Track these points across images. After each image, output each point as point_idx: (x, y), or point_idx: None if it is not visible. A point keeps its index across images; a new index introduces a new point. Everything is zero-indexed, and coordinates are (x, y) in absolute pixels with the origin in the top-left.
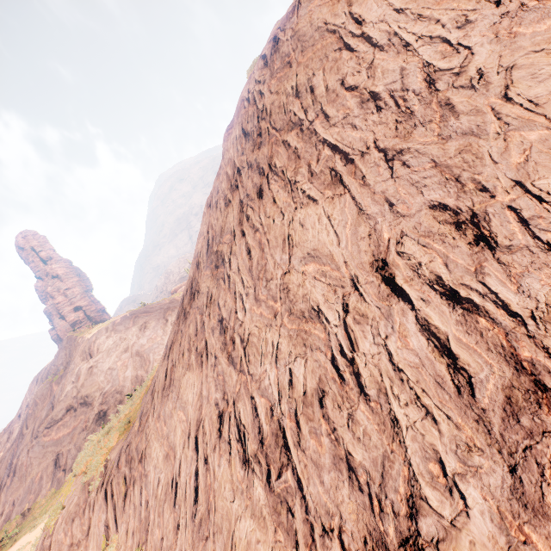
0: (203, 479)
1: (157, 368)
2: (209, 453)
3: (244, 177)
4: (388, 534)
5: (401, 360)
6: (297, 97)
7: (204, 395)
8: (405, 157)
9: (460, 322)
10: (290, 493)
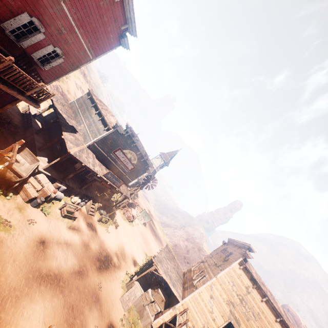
0: None
1: None
2: None
3: None
4: None
5: None
6: None
7: None
8: None
9: None
10: None
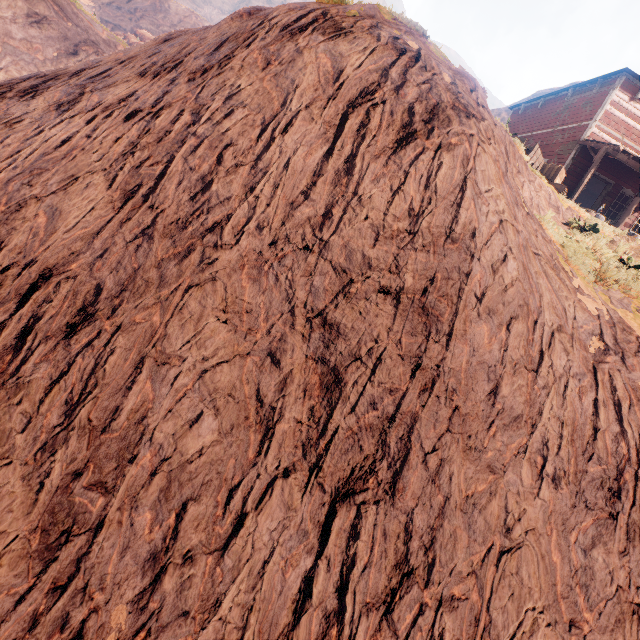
0: None
1: None
2: None
3: (163, 80)
4: None
5: None
6: (226, 100)
7: None
8: (146, 244)
9: (6, 346)
10: None
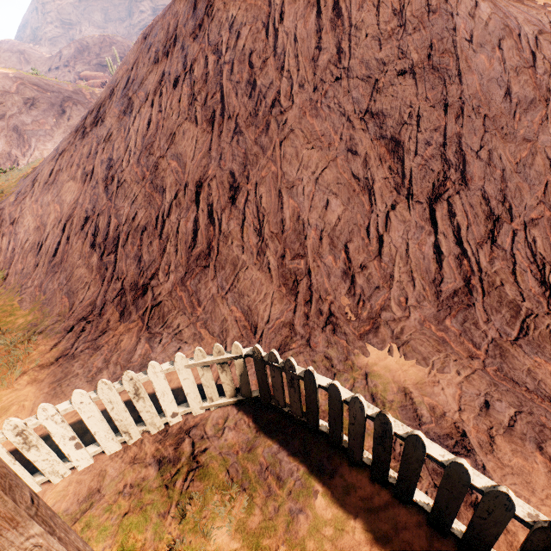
0: (63, 247)
1: (43, 163)
2: (72, 235)
3: (175, 53)
4: (140, 282)
5: (181, 229)
6: (229, 30)
7: (80, 202)
8: (240, 137)
9: (206, 225)
10: (110, 263)
